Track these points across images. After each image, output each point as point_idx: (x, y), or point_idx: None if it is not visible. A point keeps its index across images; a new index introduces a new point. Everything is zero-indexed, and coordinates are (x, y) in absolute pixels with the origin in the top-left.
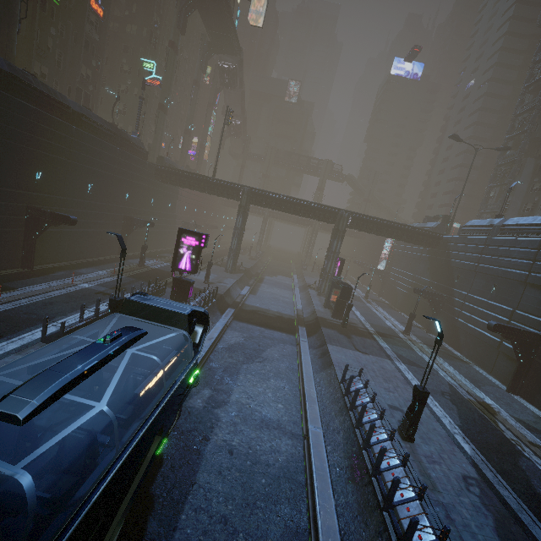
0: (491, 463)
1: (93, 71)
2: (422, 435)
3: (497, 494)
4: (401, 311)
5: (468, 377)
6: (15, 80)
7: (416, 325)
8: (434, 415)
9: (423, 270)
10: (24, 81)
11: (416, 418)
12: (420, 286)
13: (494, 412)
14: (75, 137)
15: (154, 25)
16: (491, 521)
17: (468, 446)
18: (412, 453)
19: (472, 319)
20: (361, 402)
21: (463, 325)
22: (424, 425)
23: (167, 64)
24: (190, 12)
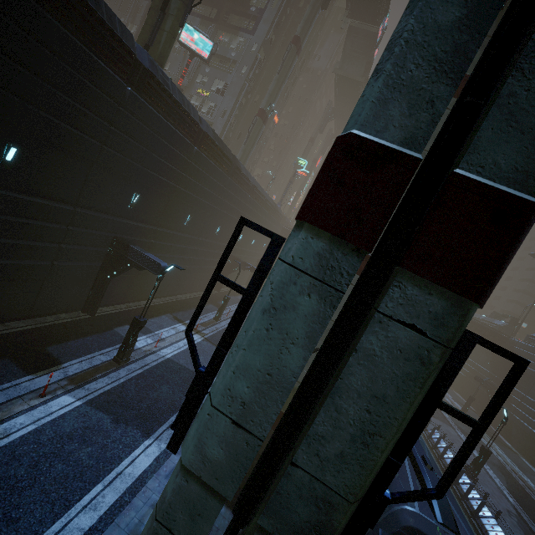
0: (527, 513)
1: (259, 155)
2: (480, 480)
3: (528, 527)
4: (456, 391)
5: (516, 463)
6: (254, 189)
7: (470, 407)
8: (488, 474)
9: (485, 361)
10: (257, 188)
11: (480, 466)
12: (479, 374)
13: (534, 491)
14: (261, 214)
15: (300, 123)
16: (522, 533)
17: (512, 499)
18: (475, 486)
19: (526, 417)
20: (441, 446)
21: (517, 421)
22: (481, 476)
23: (305, 152)
24: (330, 119)
